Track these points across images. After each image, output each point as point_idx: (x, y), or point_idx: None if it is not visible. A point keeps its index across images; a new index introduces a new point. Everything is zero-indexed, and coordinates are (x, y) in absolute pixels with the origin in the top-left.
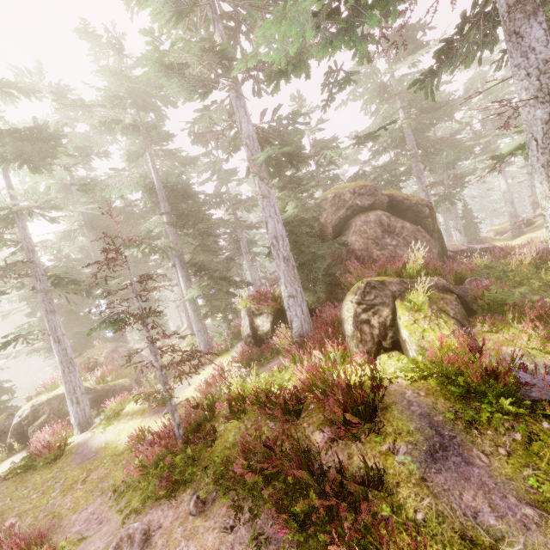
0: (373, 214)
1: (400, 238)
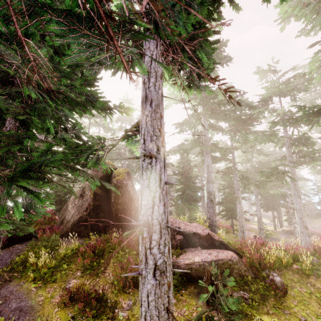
0: (86, 183)
1: (81, 201)
